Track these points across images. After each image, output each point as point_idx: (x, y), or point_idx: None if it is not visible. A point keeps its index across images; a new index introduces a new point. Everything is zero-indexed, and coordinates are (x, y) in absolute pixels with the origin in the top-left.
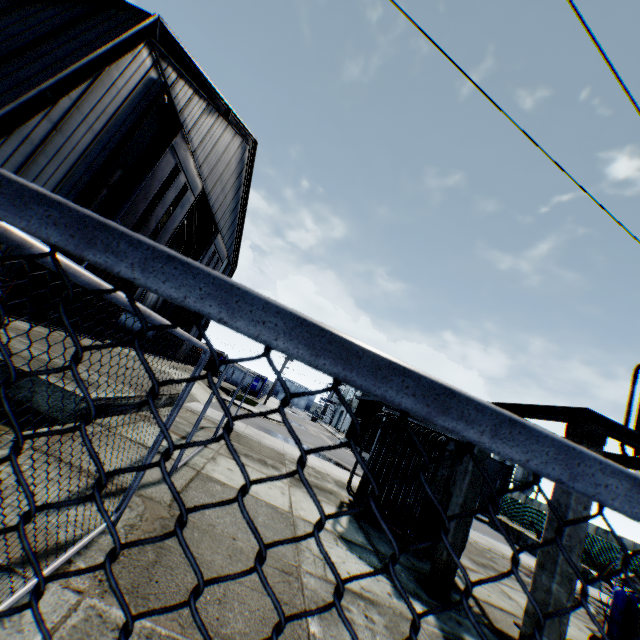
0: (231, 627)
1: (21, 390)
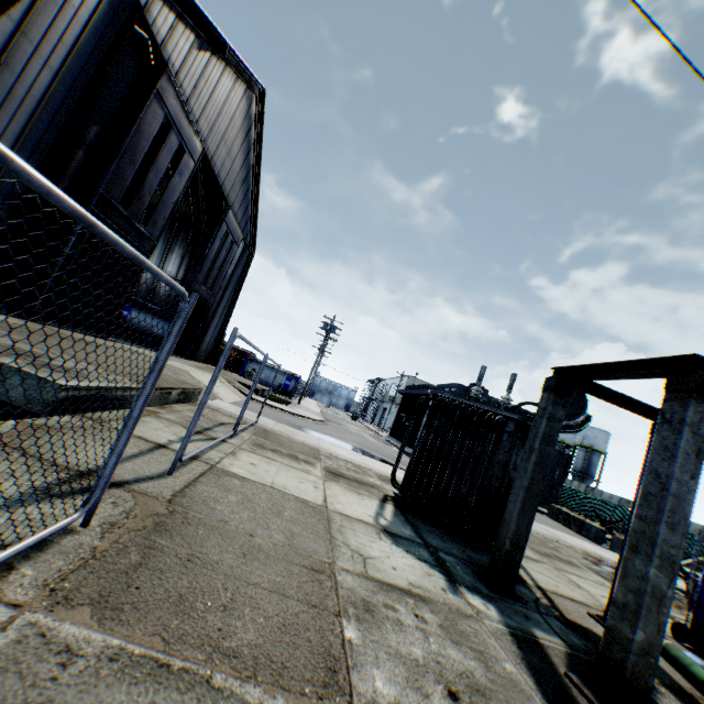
0: (237, 639)
1: None
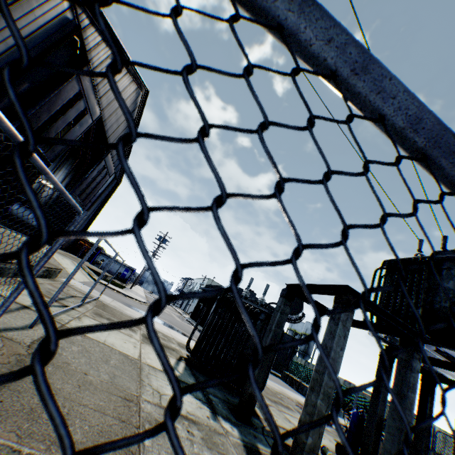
0: None
1: None
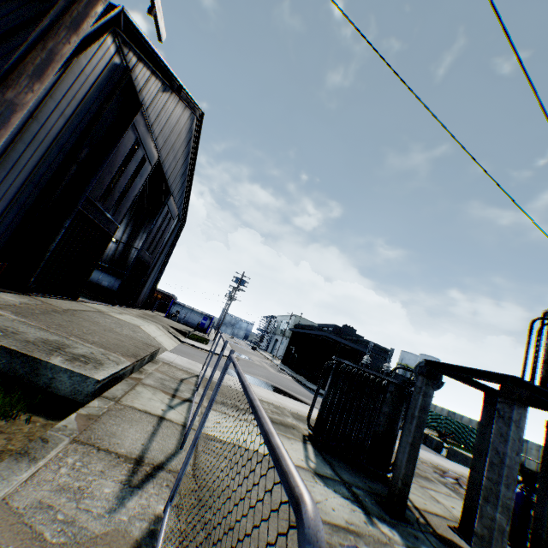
0: None
1: (40, 378)
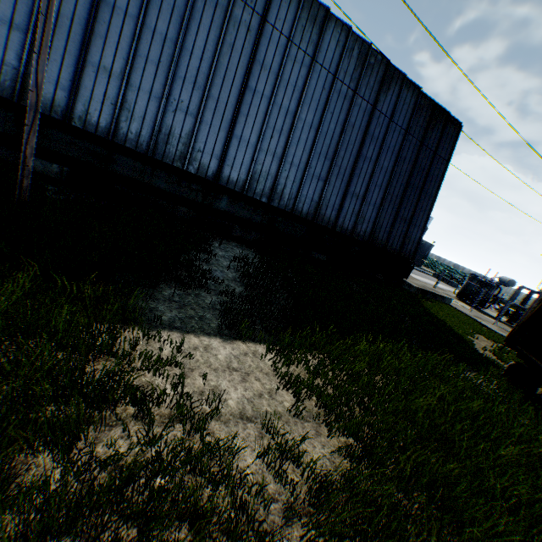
0: None
1: (443, 300)
